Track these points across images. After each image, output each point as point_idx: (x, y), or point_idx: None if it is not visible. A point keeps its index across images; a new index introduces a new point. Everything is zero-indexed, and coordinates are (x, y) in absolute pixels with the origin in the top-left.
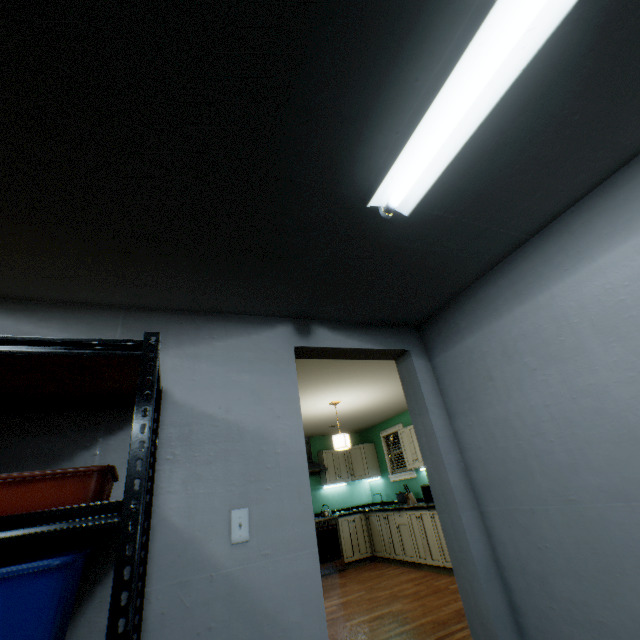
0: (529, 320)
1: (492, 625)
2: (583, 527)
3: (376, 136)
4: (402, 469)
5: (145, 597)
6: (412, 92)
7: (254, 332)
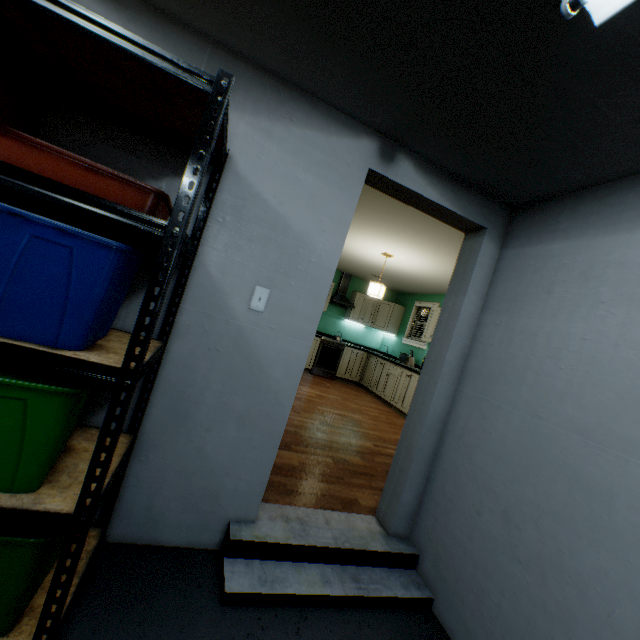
0: None
1: (413, 452)
2: (531, 436)
3: None
4: (417, 339)
5: (179, 310)
6: None
7: (335, 133)
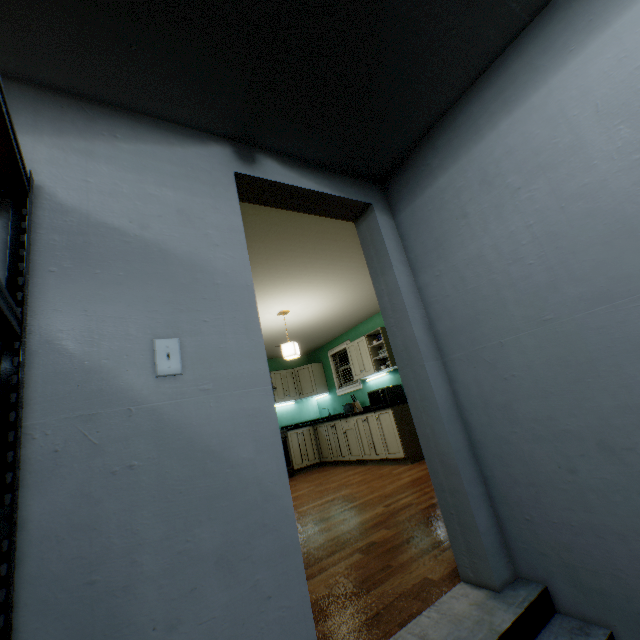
0: (517, 131)
1: (453, 459)
2: (557, 344)
3: None
4: (349, 383)
5: (24, 433)
6: None
7: (178, 144)
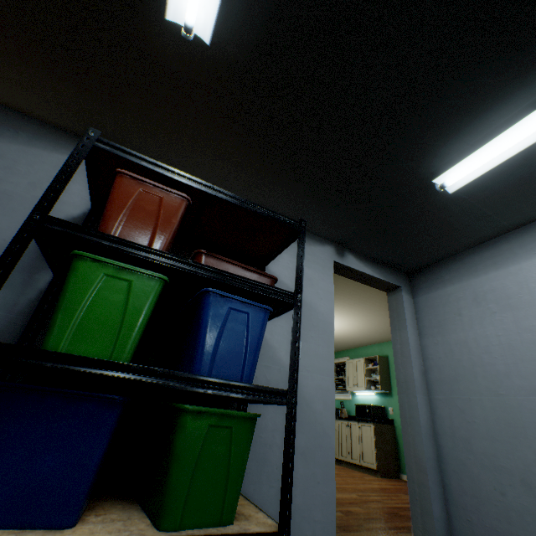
0: (499, 281)
1: (424, 462)
2: (504, 410)
3: (455, 144)
4: (340, 391)
5: None
6: (487, 126)
7: (312, 244)
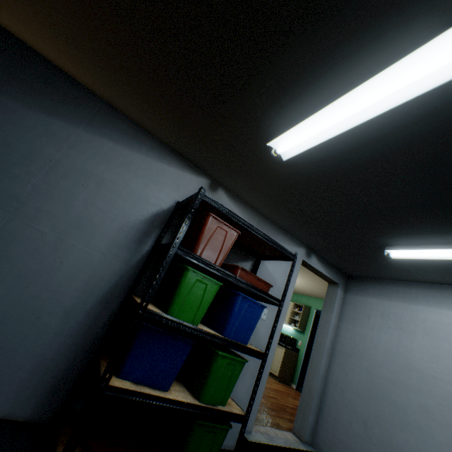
0: (401, 310)
1: (313, 392)
2: (370, 383)
3: (405, 238)
4: None
5: None
6: (428, 239)
7: (293, 246)
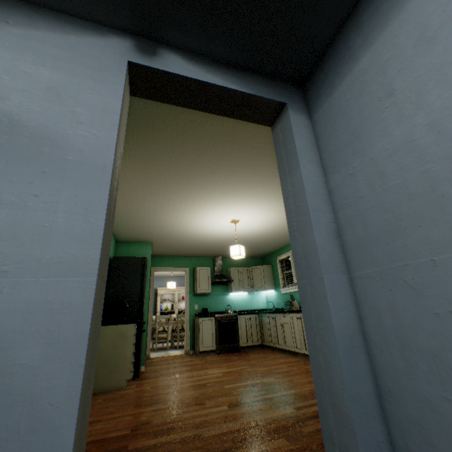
0: None
1: (347, 408)
2: None
3: None
4: (291, 285)
5: None
6: None
7: (73, 33)
